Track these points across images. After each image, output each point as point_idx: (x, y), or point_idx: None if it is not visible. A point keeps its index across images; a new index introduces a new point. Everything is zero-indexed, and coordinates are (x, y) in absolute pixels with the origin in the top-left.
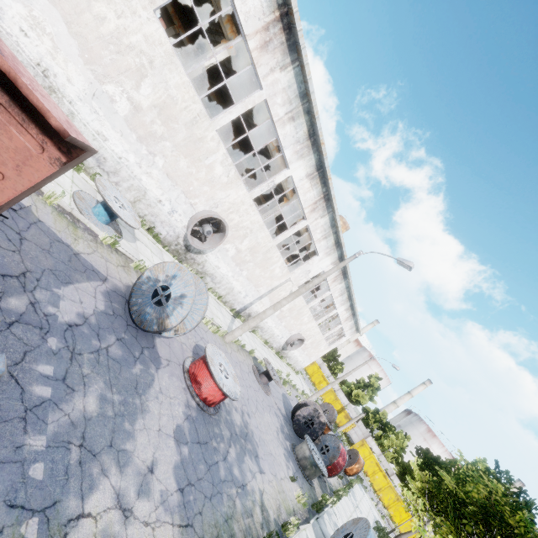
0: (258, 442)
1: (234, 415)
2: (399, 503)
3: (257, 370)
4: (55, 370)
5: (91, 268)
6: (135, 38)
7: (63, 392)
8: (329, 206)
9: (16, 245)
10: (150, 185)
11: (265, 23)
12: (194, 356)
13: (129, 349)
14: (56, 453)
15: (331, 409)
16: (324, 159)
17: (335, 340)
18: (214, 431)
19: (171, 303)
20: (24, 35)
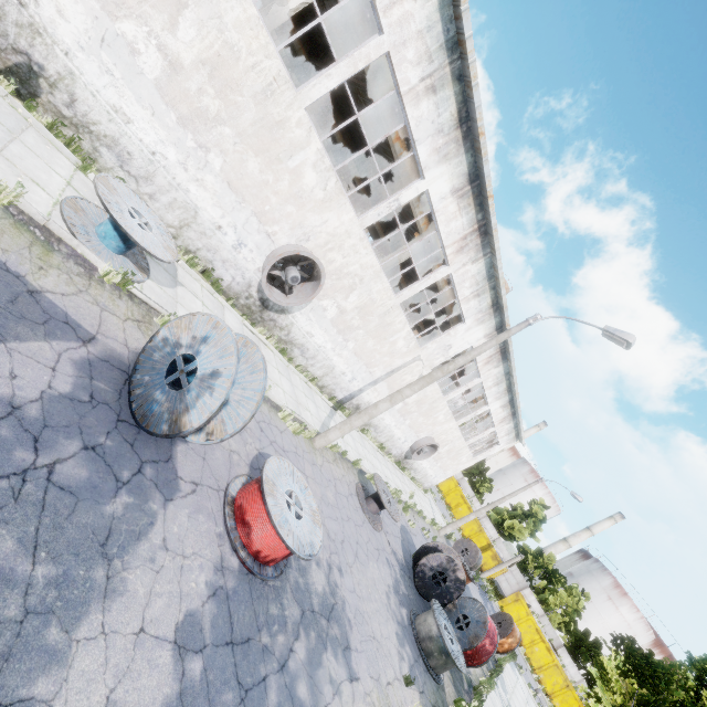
0: (352, 619)
1: (312, 575)
2: (569, 693)
3: (363, 491)
4: None
5: (61, 318)
6: None
7: None
8: (486, 244)
9: None
10: (202, 200)
11: None
12: (252, 472)
13: (108, 465)
14: None
15: (473, 549)
16: (482, 162)
17: (484, 448)
18: (269, 612)
19: (196, 385)
20: None
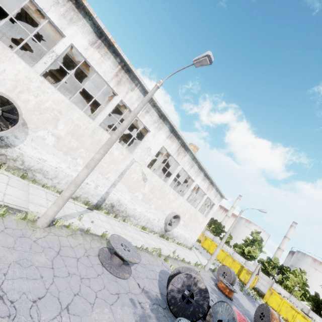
0: None
1: None
2: None
3: (110, 252)
4: None
5: None
6: None
7: None
8: (132, 78)
9: None
10: None
11: None
12: None
13: None
14: None
15: (228, 270)
16: (95, 19)
17: (209, 210)
18: None
19: None
20: None
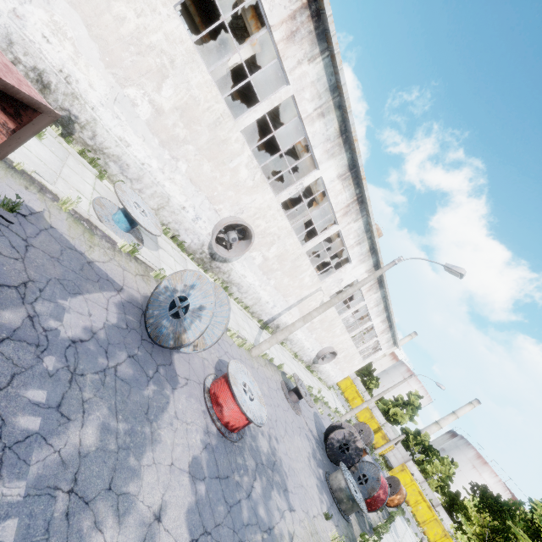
0: (287, 472)
1: (260, 441)
2: (447, 540)
3: (286, 386)
4: (49, 395)
5: (105, 277)
6: (156, 37)
7: (55, 423)
8: (362, 209)
9: (20, 252)
10: (173, 191)
11: (291, 11)
12: (217, 372)
13: (141, 367)
14: (37, 504)
15: (367, 430)
16: (357, 157)
17: (370, 353)
18: (237, 462)
19: (189, 315)
20: (47, 42)
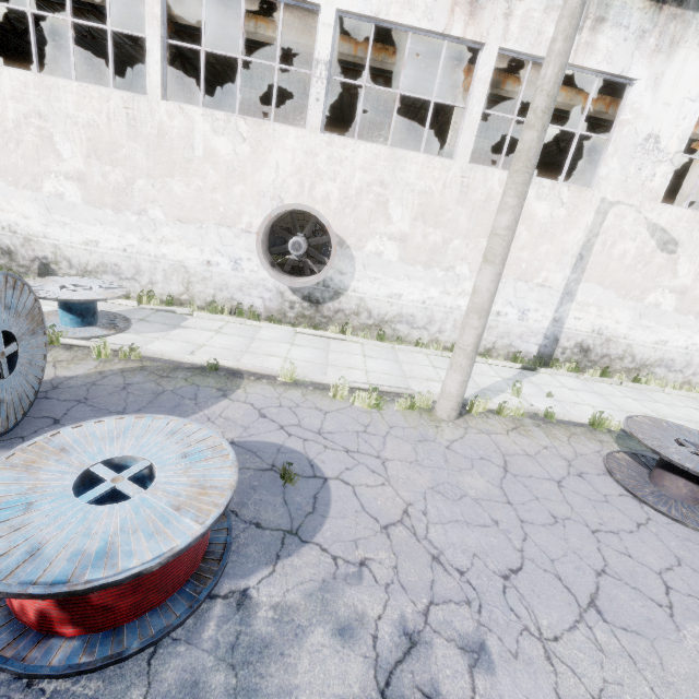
0: None
1: (297, 663)
2: None
3: (640, 463)
4: None
5: None
6: (11, 111)
7: None
8: None
9: None
10: (179, 253)
11: None
12: None
13: None
14: None
15: None
16: None
17: None
18: None
19: None
20: None
